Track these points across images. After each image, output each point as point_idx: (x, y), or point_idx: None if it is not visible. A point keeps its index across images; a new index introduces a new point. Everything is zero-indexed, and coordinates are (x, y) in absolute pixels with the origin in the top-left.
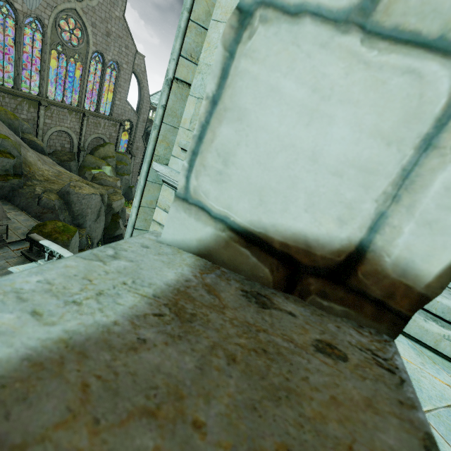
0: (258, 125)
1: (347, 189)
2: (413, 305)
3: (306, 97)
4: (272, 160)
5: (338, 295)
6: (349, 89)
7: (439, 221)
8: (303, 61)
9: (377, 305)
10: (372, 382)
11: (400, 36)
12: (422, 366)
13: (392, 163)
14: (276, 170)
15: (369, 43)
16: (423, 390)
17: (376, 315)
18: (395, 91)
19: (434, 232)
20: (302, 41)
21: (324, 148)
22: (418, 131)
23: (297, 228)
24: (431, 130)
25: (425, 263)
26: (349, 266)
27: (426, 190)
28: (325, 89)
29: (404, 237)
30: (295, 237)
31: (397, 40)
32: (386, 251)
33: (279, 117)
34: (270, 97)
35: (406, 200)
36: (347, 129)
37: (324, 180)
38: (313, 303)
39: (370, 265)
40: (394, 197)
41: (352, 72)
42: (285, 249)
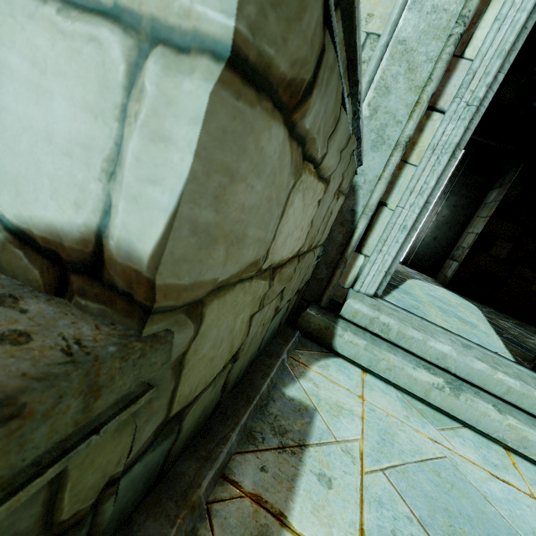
0: (1, 105)
1: (78, 170)
2: (150, 293)
3: (30, 72)
4: (18, 144)
5: (94, 292)
6: (58, 61)
7: (142, 195)
8: (21, 34)
9: (128, 299)
10: (17, 360)
11: (89, 5)
12: (405, 420)
13: (101, 138)
14: (23, 155)
15: (68, 13)
16: (396, 444)
17: (129, 310)
18: (89, 61)
19: (141, 207)
20: (16, 13)
21: (54, 126)
22: (113, 101)
23: (48, 219)
24: (126, 101)
25: (141, 243)
26: (101, 257)
27: (125, 163)
28: (41, 63)
29: (120, 216)
30: (50, 230)
31: (85, 9)
32: (110, 233)
33: (15, 95)
34: (4, 74)
35: (119, 176)
36: (65, 104)
37: (60, 161)
38: (76, 304)
39: (105, 252)
40: (112, 175)
41: (56, 43)
42: (50, 245)
